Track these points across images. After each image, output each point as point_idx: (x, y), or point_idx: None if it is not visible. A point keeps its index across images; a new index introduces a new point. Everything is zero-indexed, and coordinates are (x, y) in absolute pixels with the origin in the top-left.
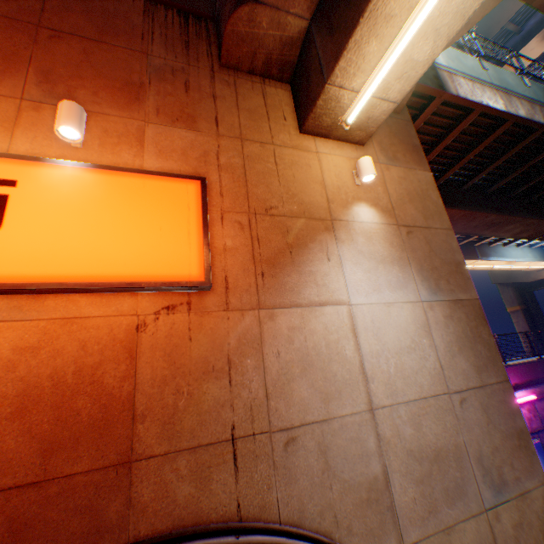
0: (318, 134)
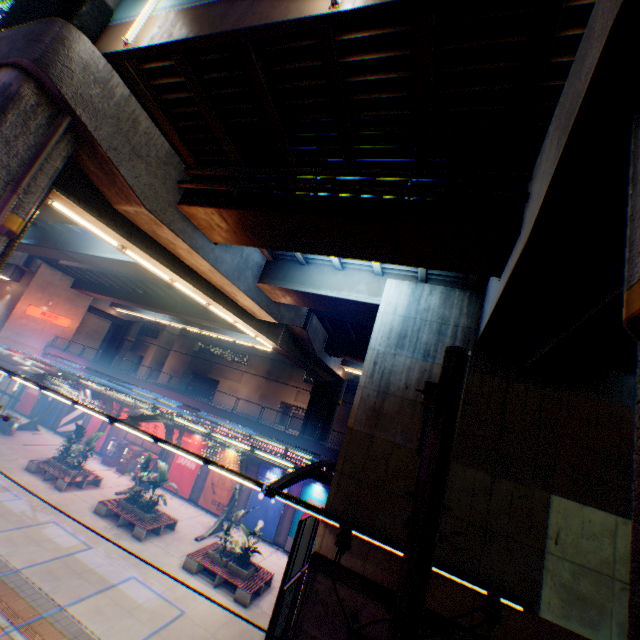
0: (15, 281)
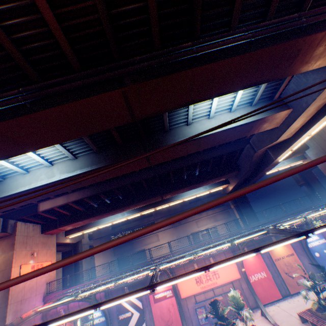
0: None
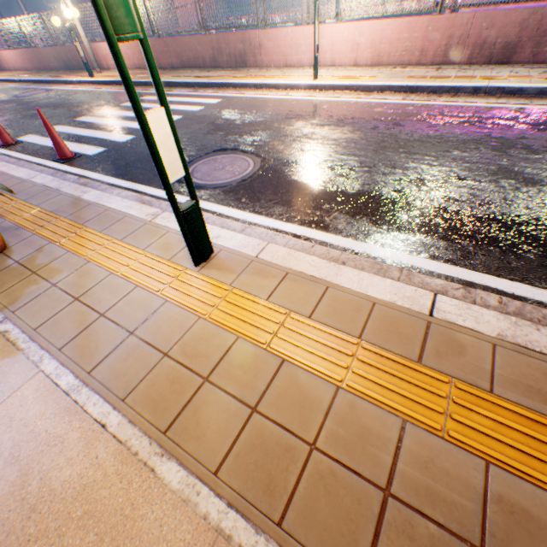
0: None
